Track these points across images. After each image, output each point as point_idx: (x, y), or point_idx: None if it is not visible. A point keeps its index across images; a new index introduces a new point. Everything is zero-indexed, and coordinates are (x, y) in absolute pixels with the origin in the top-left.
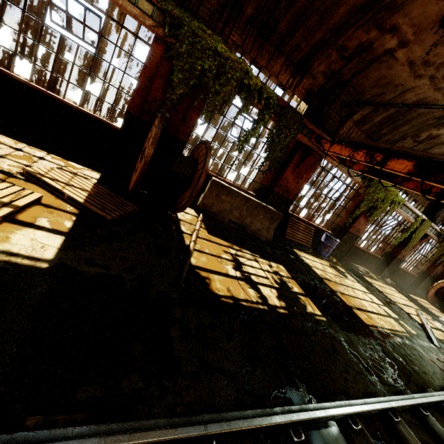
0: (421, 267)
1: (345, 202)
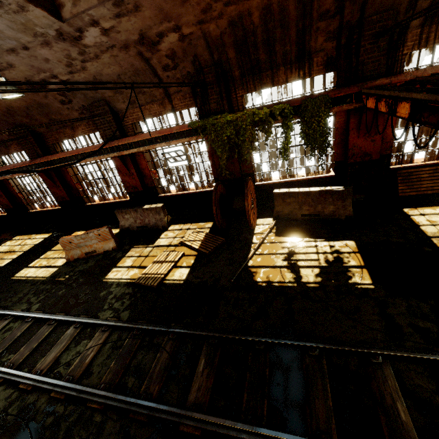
0: None
1: None
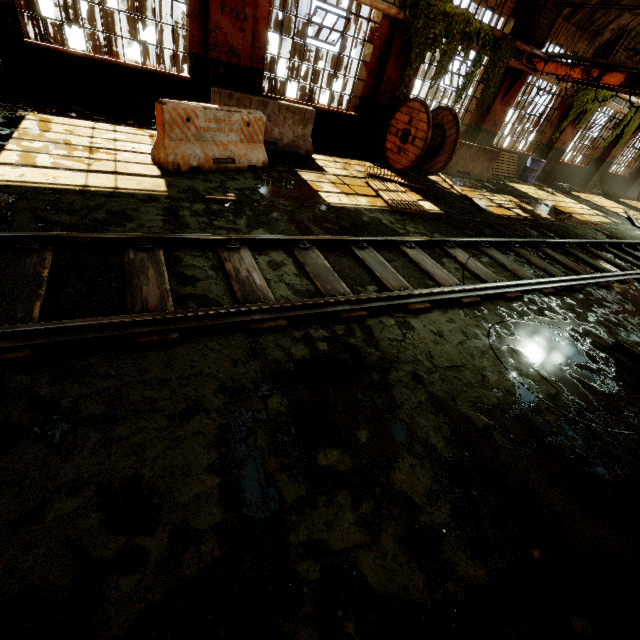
0: (634, 165)
1: (548, 115)
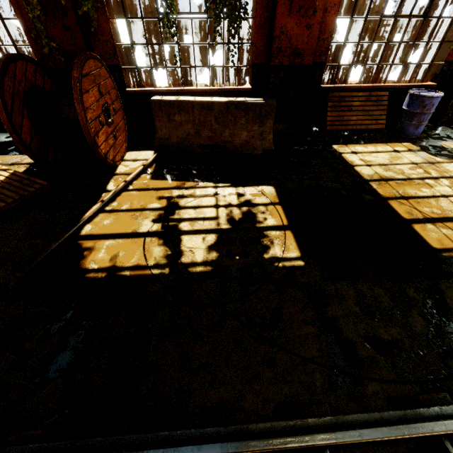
0: None
1: None
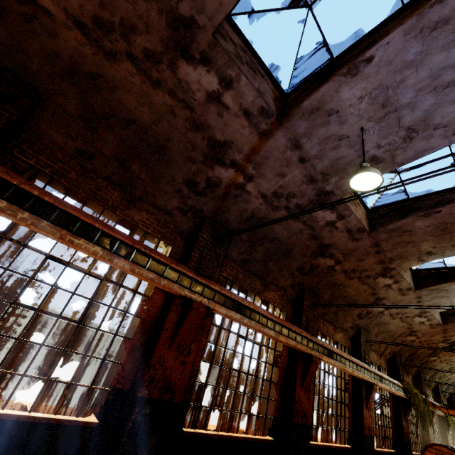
0: None
1: None
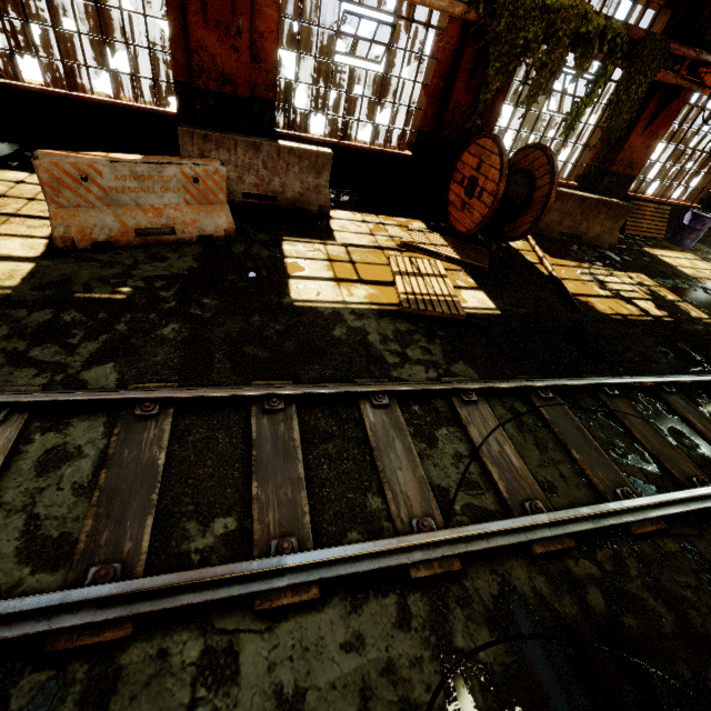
0: None
1: None
